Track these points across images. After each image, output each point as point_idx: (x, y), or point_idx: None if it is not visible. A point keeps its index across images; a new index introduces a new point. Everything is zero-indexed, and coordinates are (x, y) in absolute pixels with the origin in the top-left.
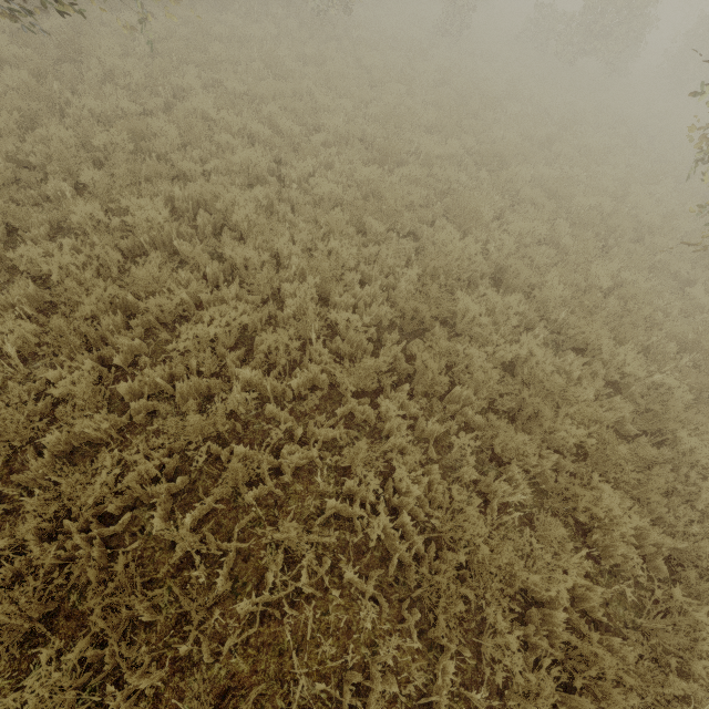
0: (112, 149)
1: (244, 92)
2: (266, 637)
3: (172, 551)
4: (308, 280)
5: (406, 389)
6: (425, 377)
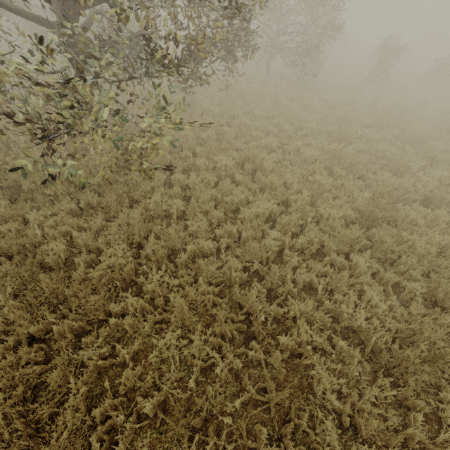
0: (207, 139)
1: (261, 115)
2: (291, 365)
3: (239, 309)
4: (306, 192)
5: (368, 253)
6: (381, 247)
